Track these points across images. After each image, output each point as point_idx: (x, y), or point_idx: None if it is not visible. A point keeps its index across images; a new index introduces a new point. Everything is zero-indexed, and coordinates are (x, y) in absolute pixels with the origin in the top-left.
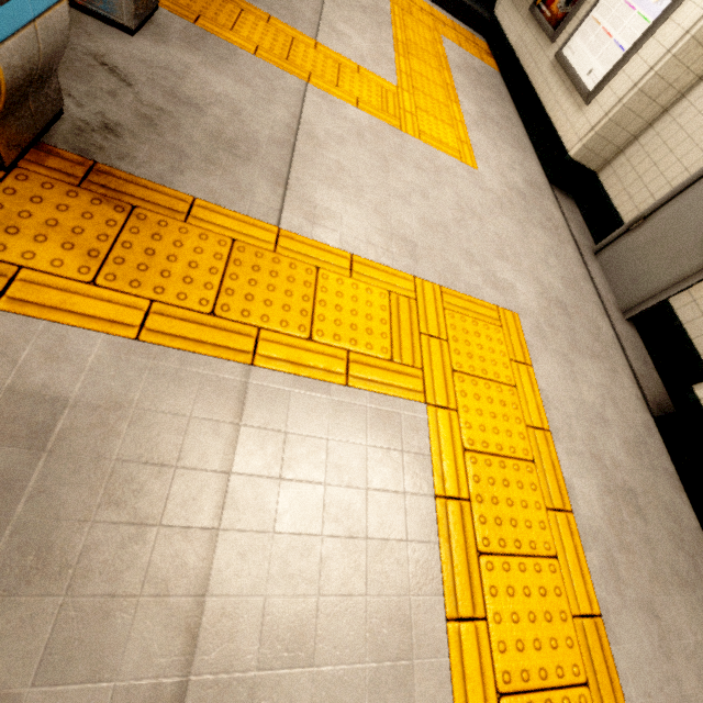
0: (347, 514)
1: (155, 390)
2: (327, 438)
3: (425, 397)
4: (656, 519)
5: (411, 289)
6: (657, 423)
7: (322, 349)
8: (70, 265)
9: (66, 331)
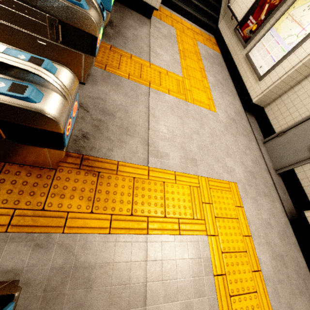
0: (185, 290)
1: (118, 254)
2: (176, 259)
3: (206, 232)
4: (290, 266)
5: (197, 182)
6: (290, 222)
7: (169, 220)
8: (83, 206)
9: (87, 236)
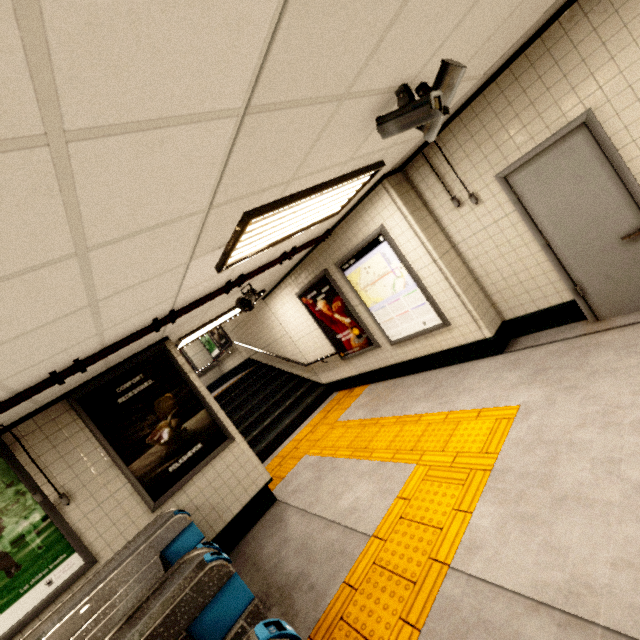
0: None
1: None
2: None
3: None
4: None
5: None
6: None
7: None
8: None
9: None
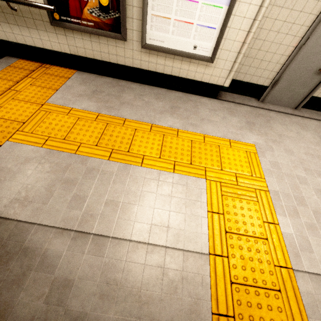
0: None
1: None
2: None
3: None
4: None
5: None
6: None
7: None
8: None
9: None
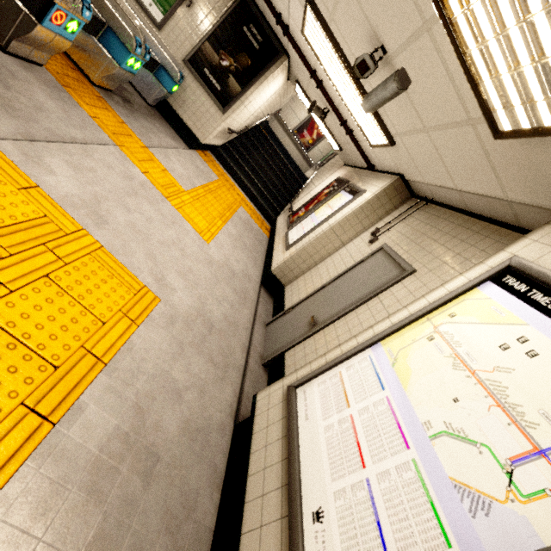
0: None
1: None
2: None
3: None
4: (163, 491)
5: (71, 229)
6: (234, 429)
7: None
8: None
9: None
